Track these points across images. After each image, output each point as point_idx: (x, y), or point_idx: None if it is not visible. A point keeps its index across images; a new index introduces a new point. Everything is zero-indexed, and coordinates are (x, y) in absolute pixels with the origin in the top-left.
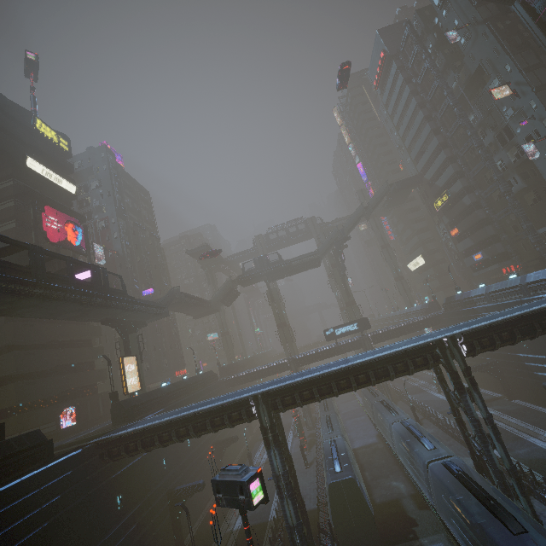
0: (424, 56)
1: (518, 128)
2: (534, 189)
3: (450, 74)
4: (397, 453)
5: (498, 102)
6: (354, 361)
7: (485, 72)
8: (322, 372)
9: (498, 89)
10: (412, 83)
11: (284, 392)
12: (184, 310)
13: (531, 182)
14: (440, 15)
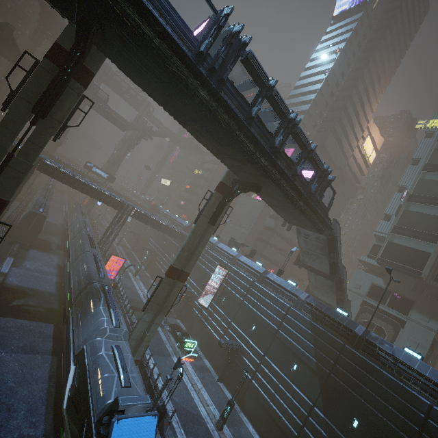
0: None
1: None
2: None
3: None
4: (70, 229)
5: None
6: (94, 184)
7: None
8: (77, 176)
9: None
10: None
11: (52, 167)
12: None
13: None
14: None
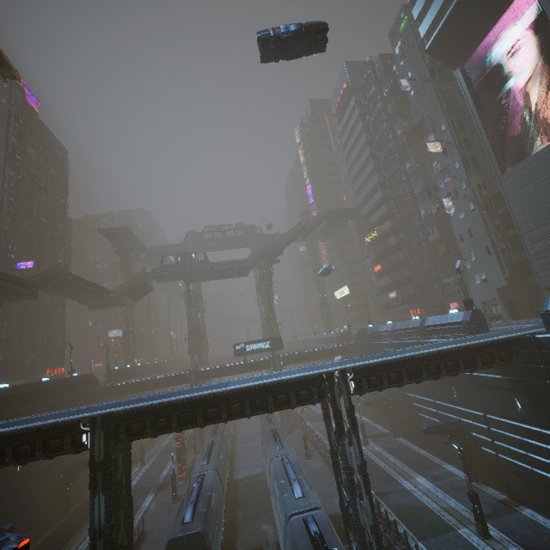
0: (379, 97)
1: (442, 184)
2: (446, 243)
3: (397, 121)
4: (272, 493)
5: (431, 157)
6: (231, 386)
7: (425, 126)
8: (187, 395)
9: (433, 144)
10: (366, 120)
11: (132, 417)
12: (74, 296)
13: (445, 235)
14: (398, 64)
